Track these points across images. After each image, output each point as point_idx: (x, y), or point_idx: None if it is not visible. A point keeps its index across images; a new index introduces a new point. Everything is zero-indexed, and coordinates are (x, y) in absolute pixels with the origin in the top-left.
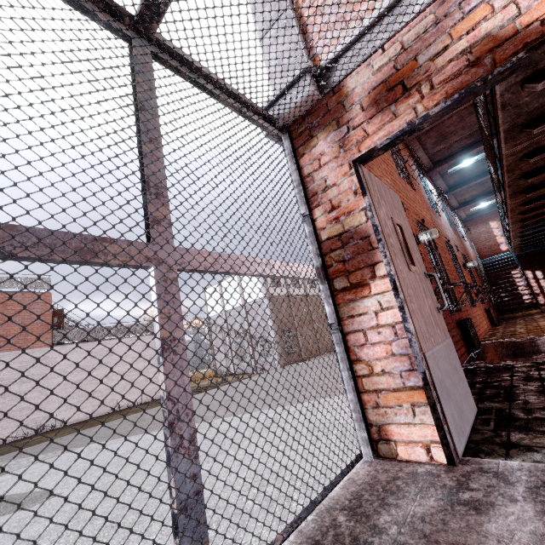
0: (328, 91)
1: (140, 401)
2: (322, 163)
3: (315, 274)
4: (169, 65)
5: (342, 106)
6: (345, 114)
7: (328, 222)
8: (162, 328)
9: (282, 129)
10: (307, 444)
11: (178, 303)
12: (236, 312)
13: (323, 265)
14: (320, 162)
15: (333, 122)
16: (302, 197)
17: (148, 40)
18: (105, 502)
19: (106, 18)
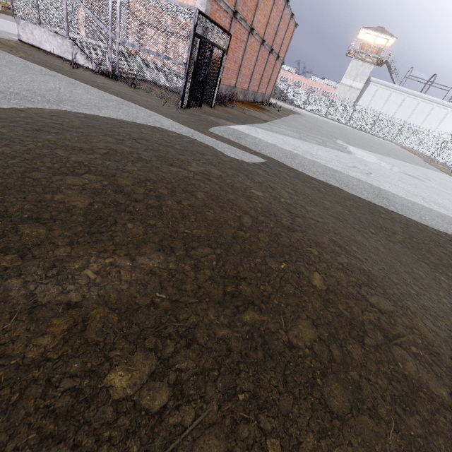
0: None
1: None
2: None
3: None
4: None
5: None
6: None
7: None
8: None
9: None
10: None
11: None
12: None
13: None
14: None
15: None
16: None
17: None
18: (11, 28)
19: None
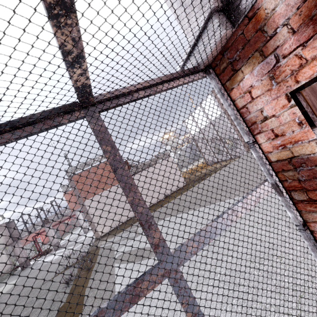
0: (241, 20)
1: (176, 189)
2: (254, 96)
3: (271, 187)
4: (112, 107)
5: (263, 32)
6: (268, 42)
7: (273, 147)
8: (186, 312)
9: (205, 70)
10: (284, 228)
11: (188, 290)
12: (207, 128)
13: (276, 173)
14: (251, 94)
15: (255, 53)
16: (242, 128)
17: (93, 105)
18: None
19: (67, 118)
